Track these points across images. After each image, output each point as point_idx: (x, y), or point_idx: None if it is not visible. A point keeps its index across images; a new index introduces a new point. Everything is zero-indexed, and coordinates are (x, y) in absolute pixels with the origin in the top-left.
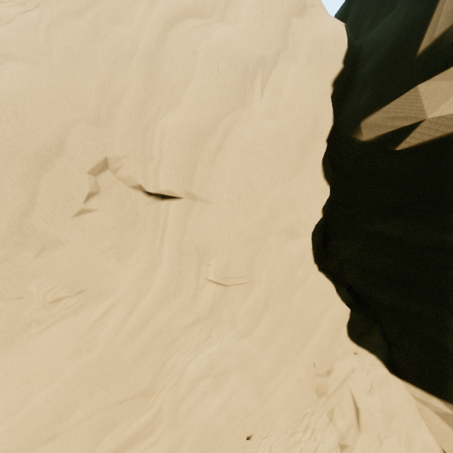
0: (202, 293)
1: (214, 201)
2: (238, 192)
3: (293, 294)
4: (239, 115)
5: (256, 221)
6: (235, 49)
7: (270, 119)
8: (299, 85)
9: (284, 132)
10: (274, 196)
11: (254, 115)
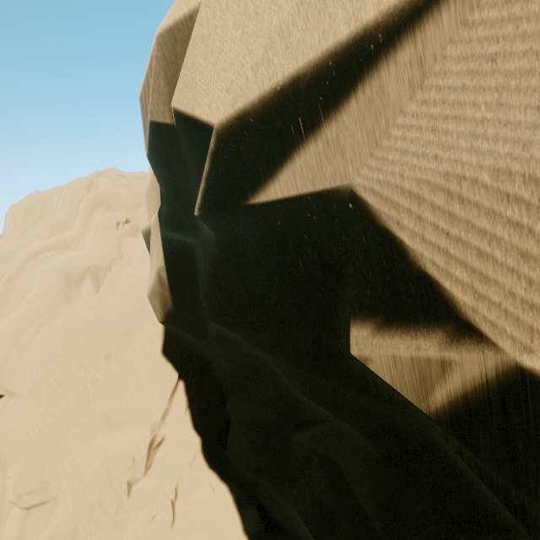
0: (5, 526)
1: (22, 394)
2: (38, 382)
3: (127, 519)
4: (62, 311)
5: (63, 412)
6: (63, 266)
7: (90, 311)
8: (135, 279)
9: (101, 318)
10: (81, 381)
11: (79, 309)
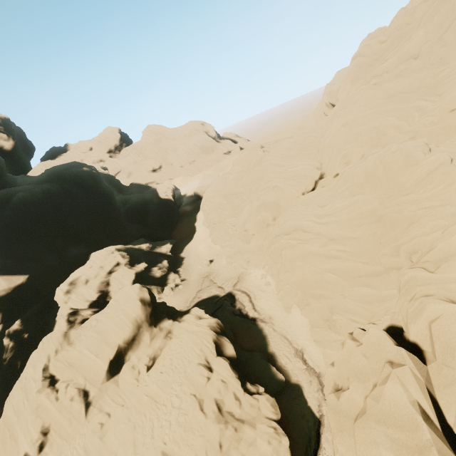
0: None
1: None
2: None
3: None
4: None
5: None
6: None
7: None
8: None
9: None
10: None
11: None
